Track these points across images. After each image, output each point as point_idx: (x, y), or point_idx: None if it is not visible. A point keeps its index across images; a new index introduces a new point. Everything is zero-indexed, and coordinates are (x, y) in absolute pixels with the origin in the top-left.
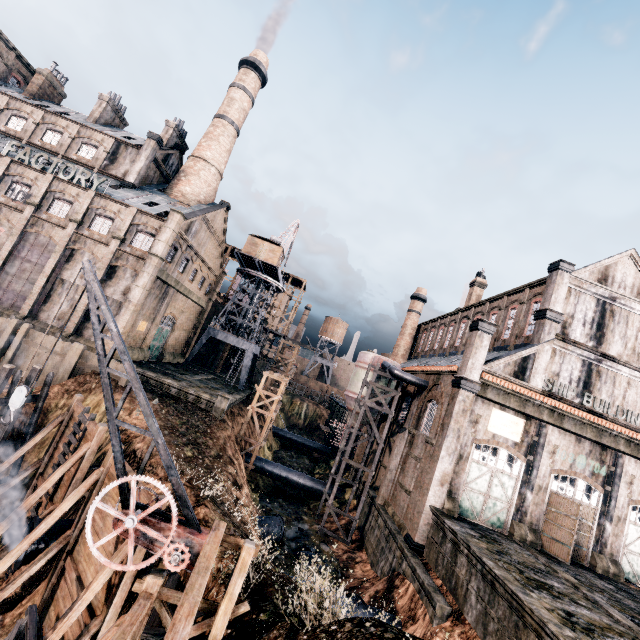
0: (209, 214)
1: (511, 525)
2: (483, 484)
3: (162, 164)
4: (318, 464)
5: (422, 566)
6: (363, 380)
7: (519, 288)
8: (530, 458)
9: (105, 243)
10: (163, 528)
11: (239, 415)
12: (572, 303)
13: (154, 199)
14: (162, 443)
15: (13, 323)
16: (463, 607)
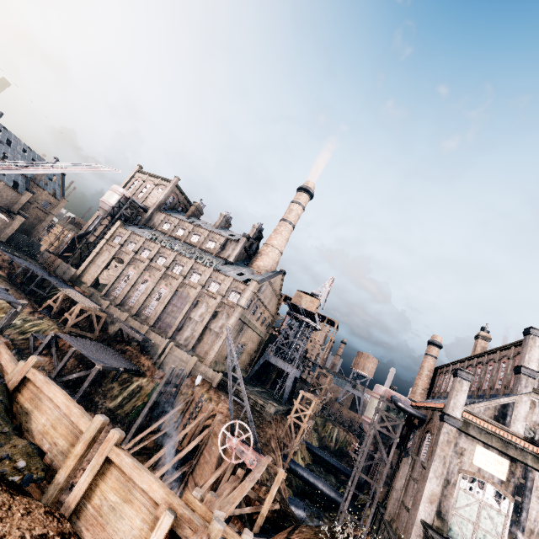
0: (272, 279)
1: None
2: (471, 513)
3: (248, 249)
4: (343, 485)
5: None
6: (375, 408)
7: (506, 345)
8: (518, 499)
9: (214, 297)
10: (246, 448)
11: (281, 422)
12: None
13: (242, 271)
14: (249, 409)
15: (166, 341)
16: None
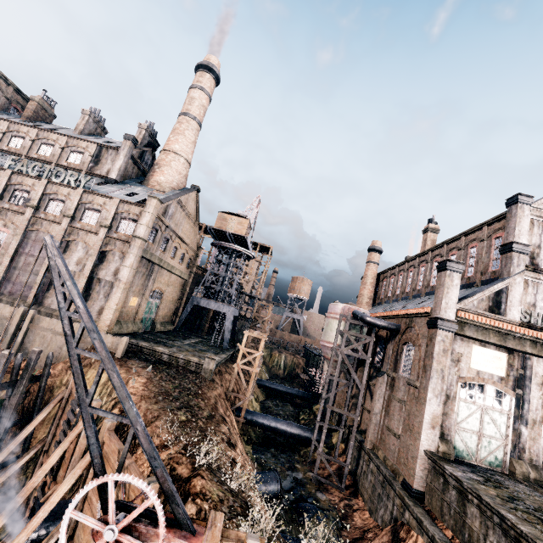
0: (182, 197)
1: (510, 463)
2: (474, 423)
3: (138, 160)
4: (302, 410)
5: (427, 516)
6: (336, 330)
7: (476, 227)
8: (519, 392)
9: (95, 232)
10: (150, 534)
11: (226, 373)
12: (536, 233)
13: (134, 190)
14: (142, 430)
15: (20, 311)
16: None
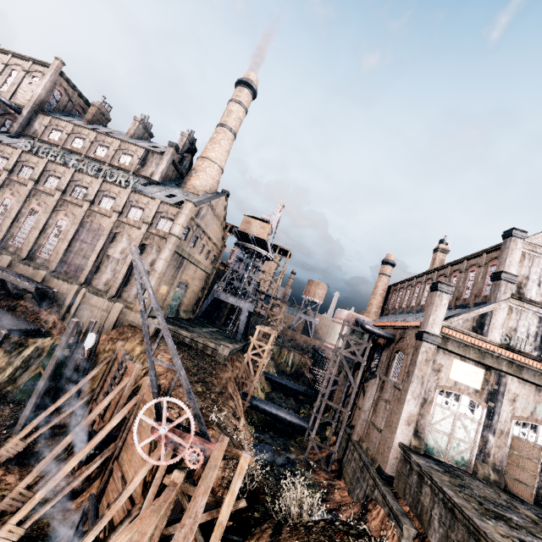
0: (213, 201)
1: (475, 464)
2: (447, 426)
3: (178, 165)
4: (303, 405)
5: (391, 494)
6: (339, 333)
7: (477, 253)
8: (491, 404)
9: (138, 227)
10: (184, 437)
11: (237, 361)
12: (526, 266)
13: (173, 192)
14: (184, 375)
15: (75, 288)
16: (427, 531)
